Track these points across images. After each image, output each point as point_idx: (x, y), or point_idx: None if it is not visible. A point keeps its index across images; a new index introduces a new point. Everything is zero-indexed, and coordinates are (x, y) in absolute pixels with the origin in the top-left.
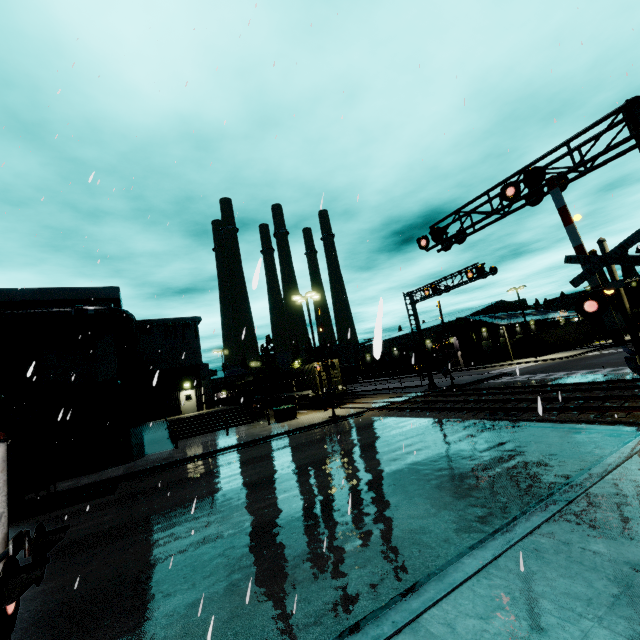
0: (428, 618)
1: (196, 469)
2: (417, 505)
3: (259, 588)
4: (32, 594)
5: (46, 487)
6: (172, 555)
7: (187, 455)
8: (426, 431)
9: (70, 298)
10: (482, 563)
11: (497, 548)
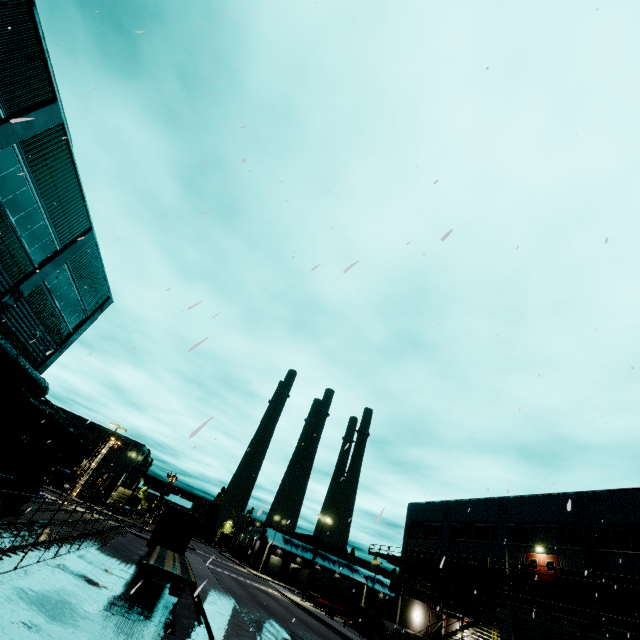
0: None
1: None
2: None
3: None
4: None
5: None
6: None
7: None
8: None
9: None
10: None
11: None
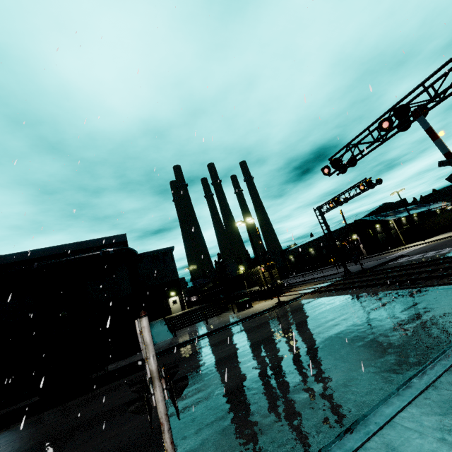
0: (400, 418)
1: (194, 348)
2: (363, 352)
3: (268, 415)
4: (119, 432)
5: (103, 368)
6: (200, 401)
7: (184, 340)
8: (353, 303)
9: (98, 245)
10: (428, 381)
11: (437, 371)
